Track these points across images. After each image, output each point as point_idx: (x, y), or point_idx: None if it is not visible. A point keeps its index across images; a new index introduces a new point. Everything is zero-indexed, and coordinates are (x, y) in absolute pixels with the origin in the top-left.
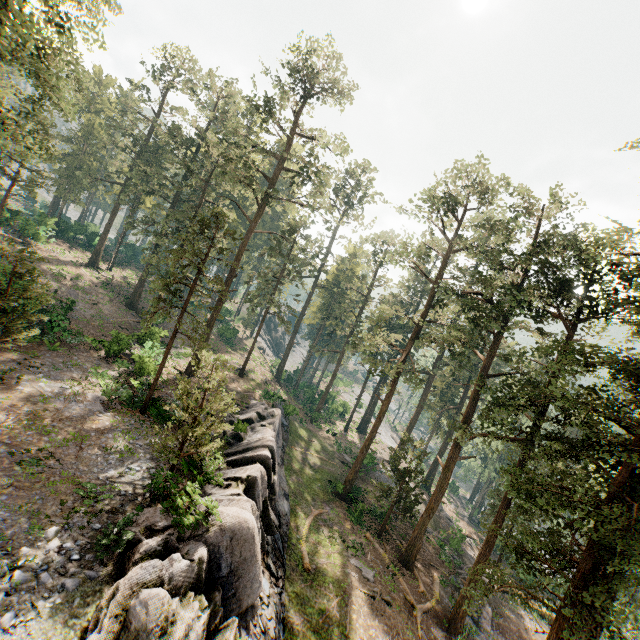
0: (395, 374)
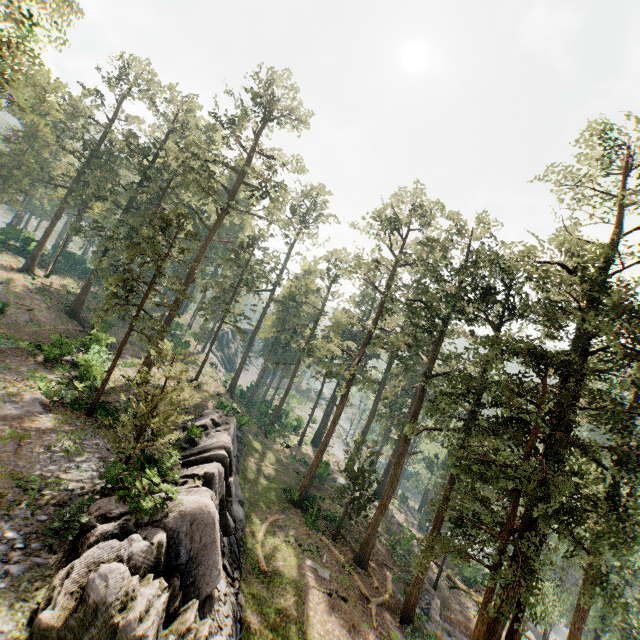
0: (349, 379)
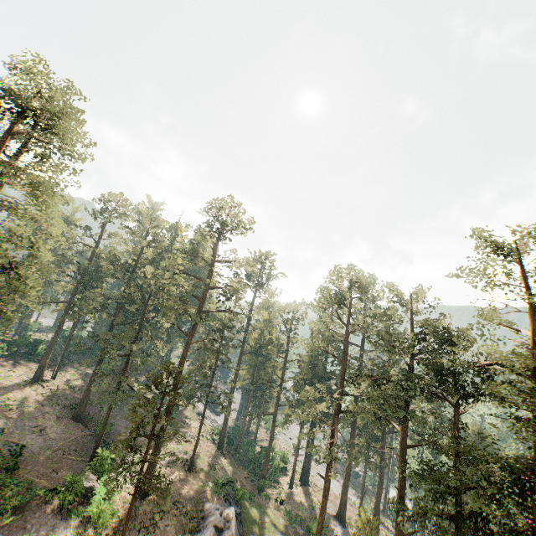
0: (329, 449)
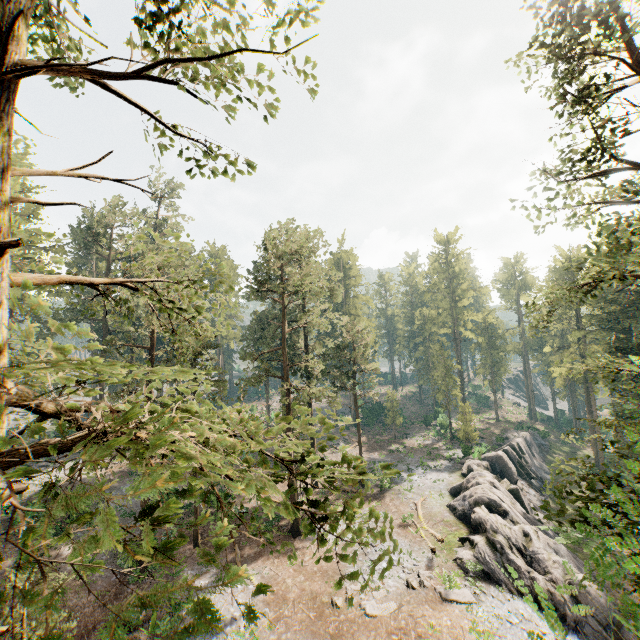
0: (587, 384)
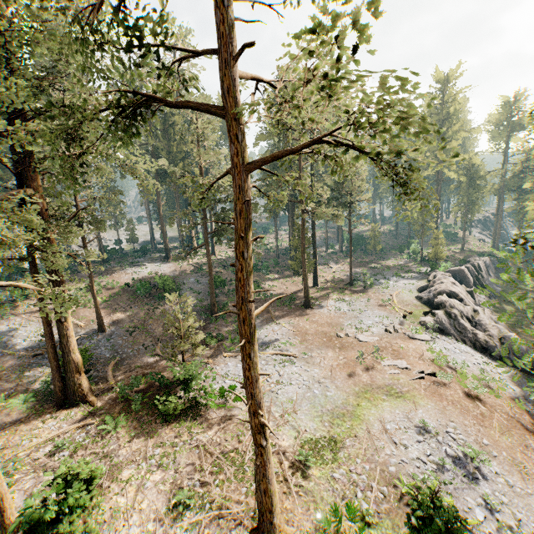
0: None
